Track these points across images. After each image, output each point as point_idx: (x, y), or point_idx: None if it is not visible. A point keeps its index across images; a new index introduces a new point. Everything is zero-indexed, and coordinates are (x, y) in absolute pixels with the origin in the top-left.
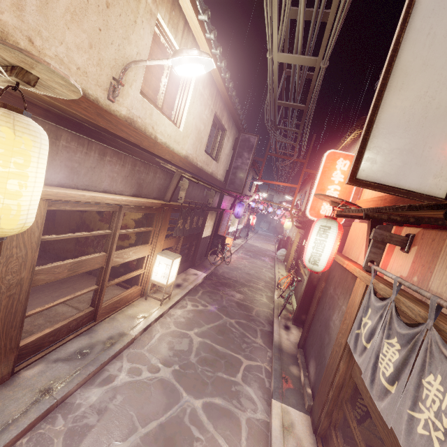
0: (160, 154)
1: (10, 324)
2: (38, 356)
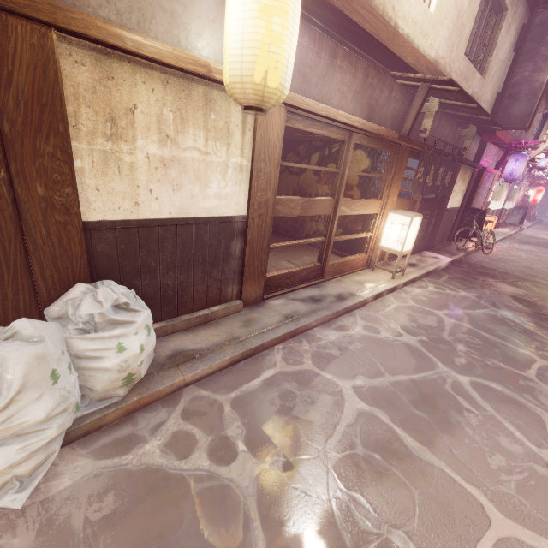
0: (401, 55)
1: (260, 246)
2: (279, 293)
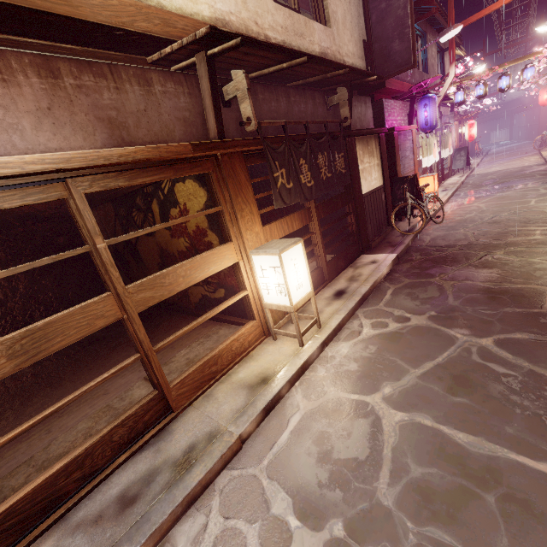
0: (114, 21)
1: None
2: (52, 518)
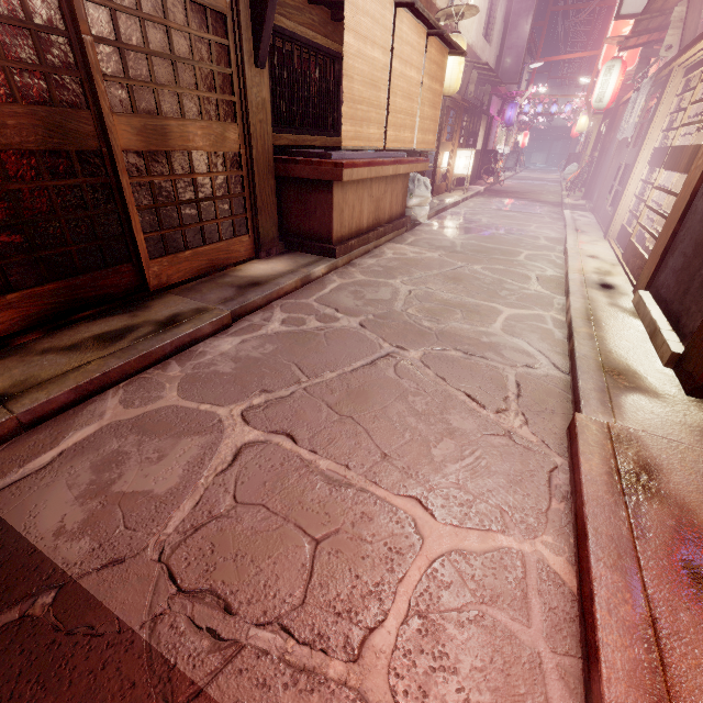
0: None
1: None
2: None
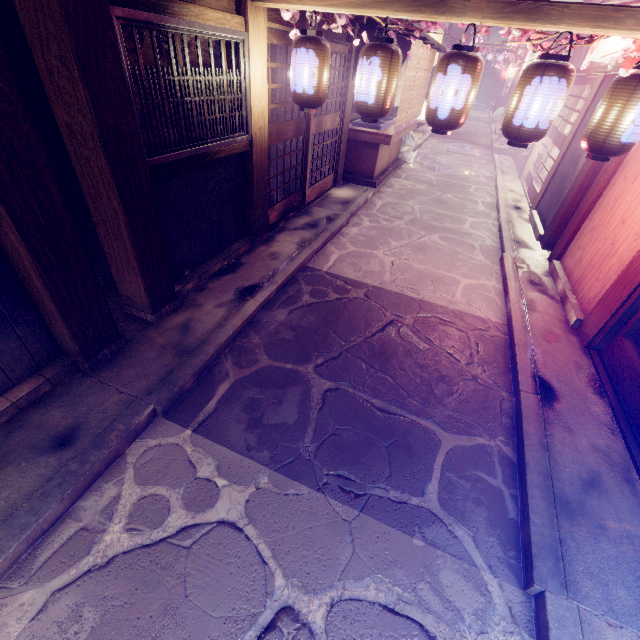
0: None
1: None
2: None
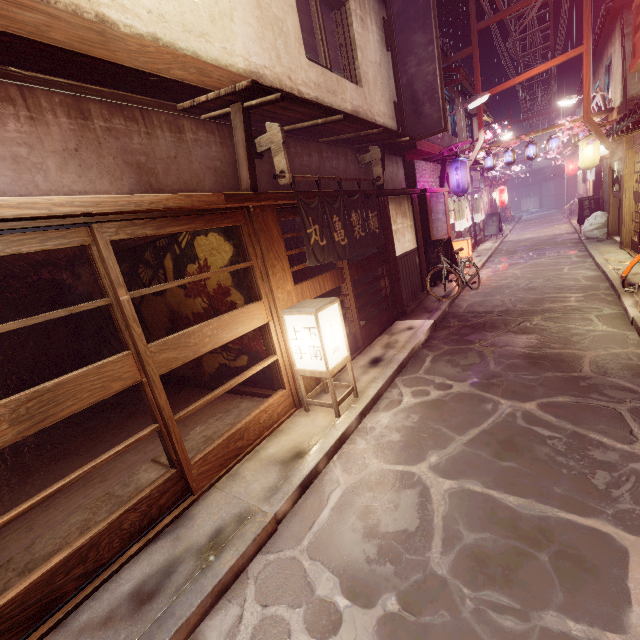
0: (150, 68)
1: None
2: (47, 625)
